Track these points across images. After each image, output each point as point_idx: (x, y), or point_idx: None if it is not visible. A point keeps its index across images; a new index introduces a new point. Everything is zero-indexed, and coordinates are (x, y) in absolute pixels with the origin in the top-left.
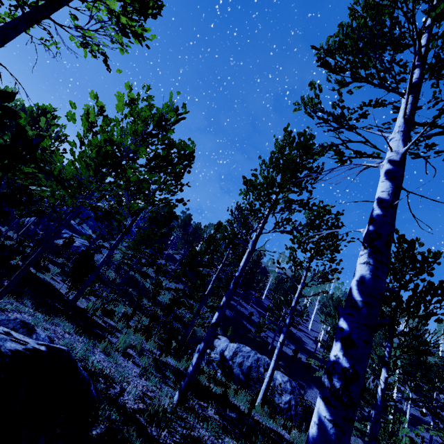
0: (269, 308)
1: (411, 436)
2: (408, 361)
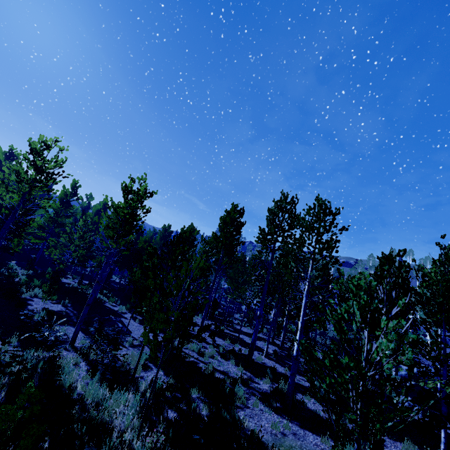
0: None
1: None
2: None
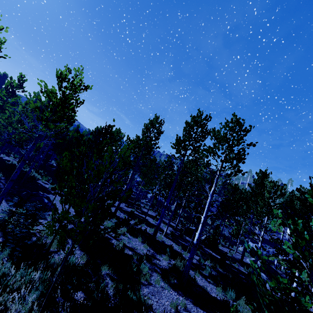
0: None
1: None
2: None
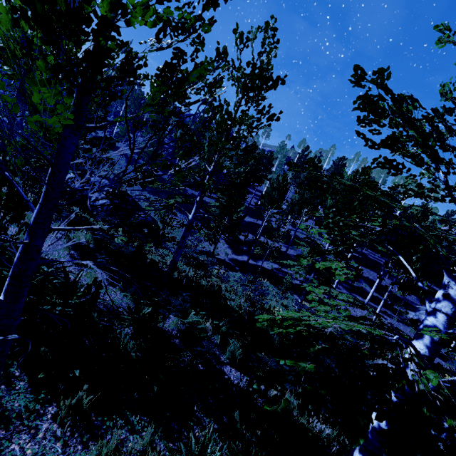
0: (195, 168)
1: (288, 251)
2: (271, 189)
